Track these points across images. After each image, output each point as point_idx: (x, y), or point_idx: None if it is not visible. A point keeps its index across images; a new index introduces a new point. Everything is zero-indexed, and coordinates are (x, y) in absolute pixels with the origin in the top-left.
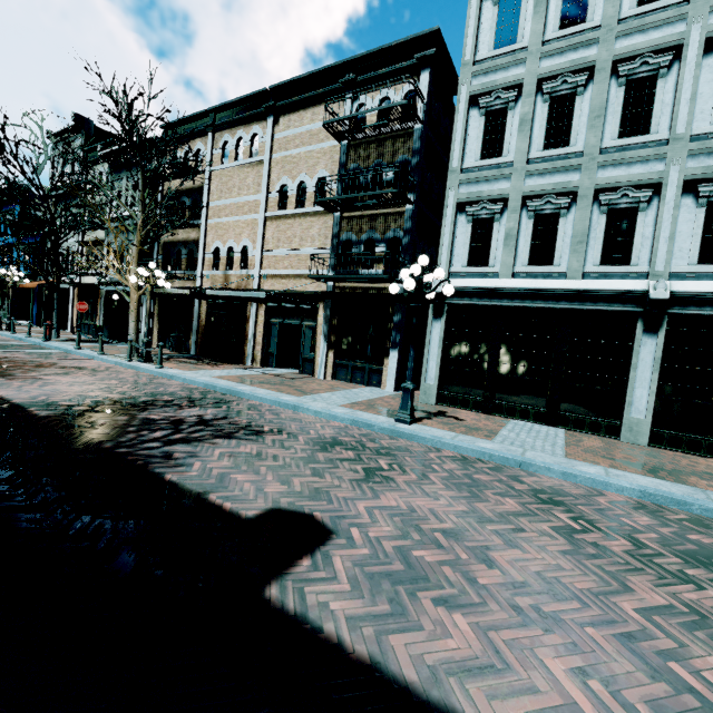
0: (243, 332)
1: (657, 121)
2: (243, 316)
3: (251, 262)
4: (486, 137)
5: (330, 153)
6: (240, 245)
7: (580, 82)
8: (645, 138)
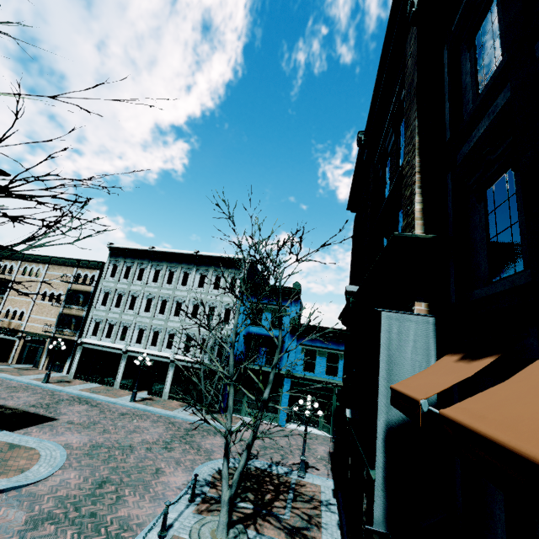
0: (12, 347)
1: (135, 307)
2: (14, 341)
3: (24, 318)
4: (104, 299)
5: (66, 285)
6: (21, 310)
7: (124, 293)
8: (132, 311)
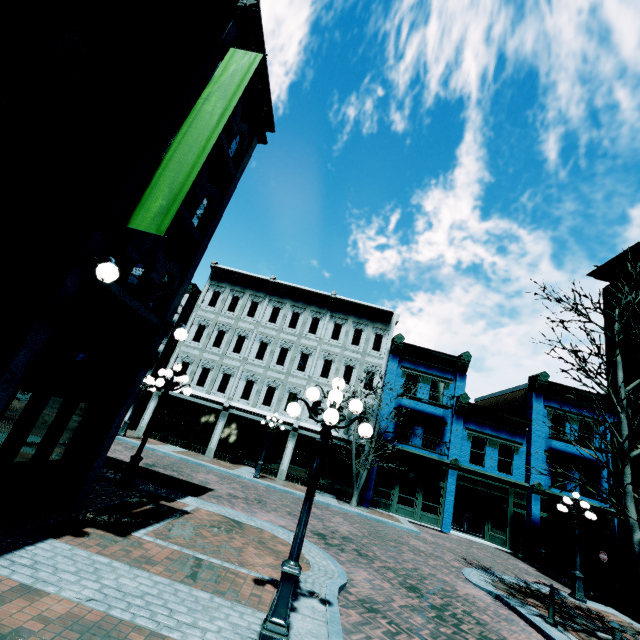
0: None
1: (243, 351)
2: None
3: None
4: (197, 333)
5: None
6: None
7: (228, 330)
8: (238, 355)
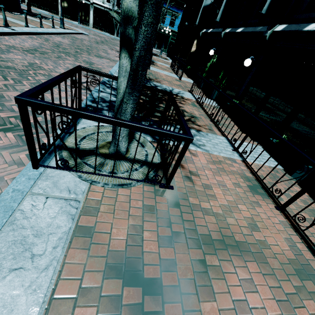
0: None
1: None
2: None
3: None
4: None
5: None
6: None
7: None
8: None
